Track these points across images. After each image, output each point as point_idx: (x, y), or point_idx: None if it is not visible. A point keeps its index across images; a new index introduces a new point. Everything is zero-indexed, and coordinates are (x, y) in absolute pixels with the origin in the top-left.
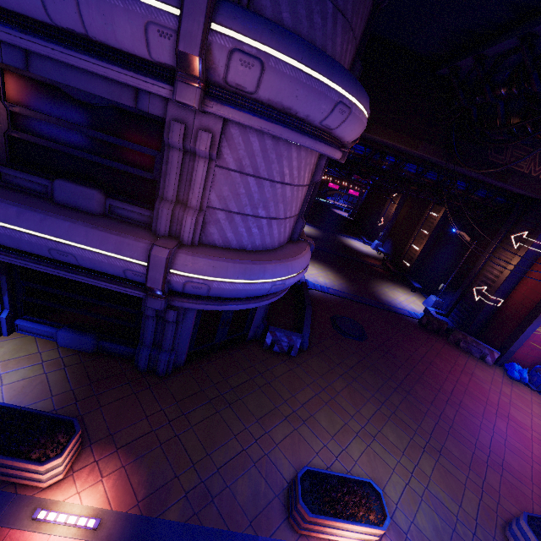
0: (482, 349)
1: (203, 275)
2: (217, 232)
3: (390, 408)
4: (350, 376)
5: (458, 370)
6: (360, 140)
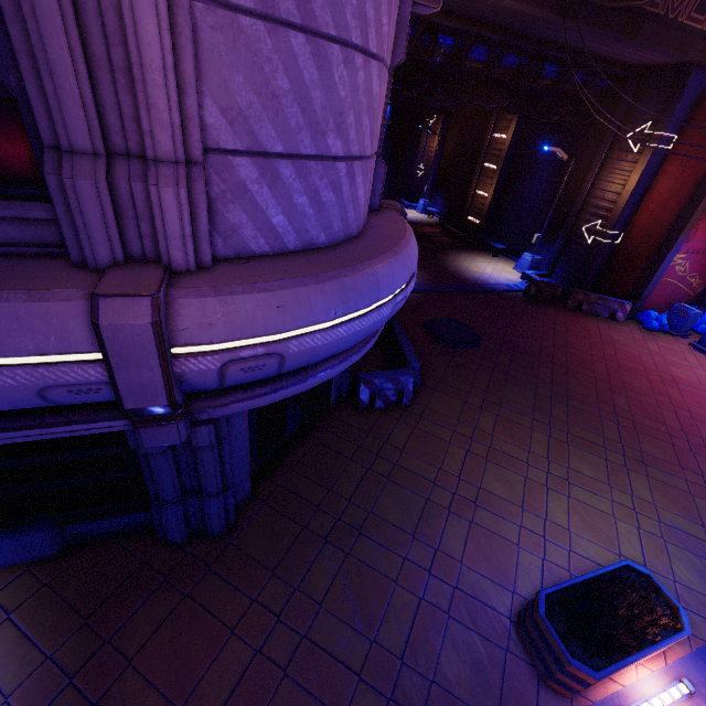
0: (610, 305)
1: (260, 336)
2: (248, 218)
3: (561, 428)
4: (492, 404)
5: (597, 342)
6: None
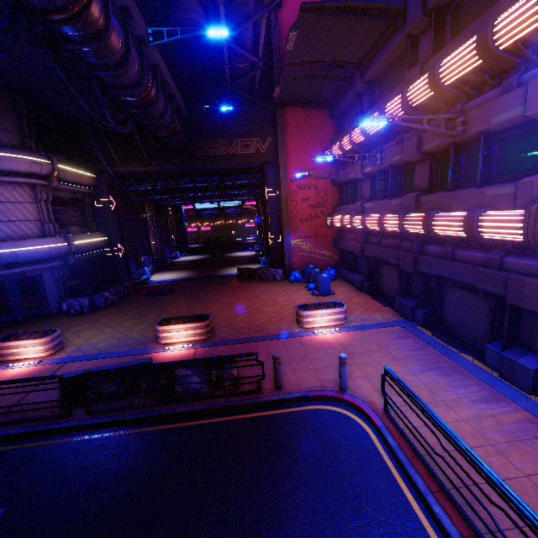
0: (272, 273)
1: None
2: None
3: (144, 315)
4: (127, 310)
5: (241, 289)
6: (138, 176)
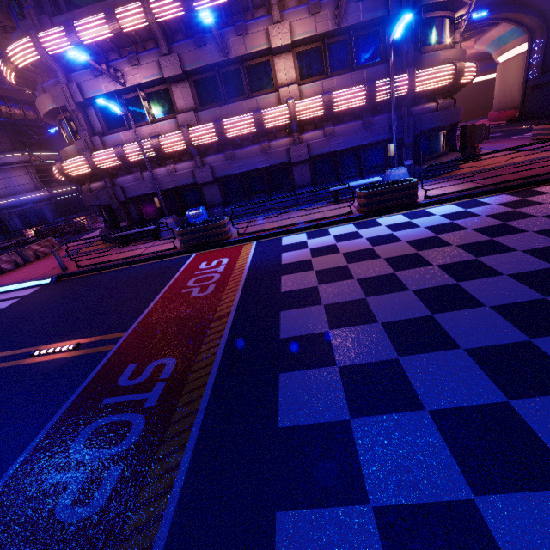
0: None
1: None
2: (3, 194)
3: None
4: None
5: None
6: None
